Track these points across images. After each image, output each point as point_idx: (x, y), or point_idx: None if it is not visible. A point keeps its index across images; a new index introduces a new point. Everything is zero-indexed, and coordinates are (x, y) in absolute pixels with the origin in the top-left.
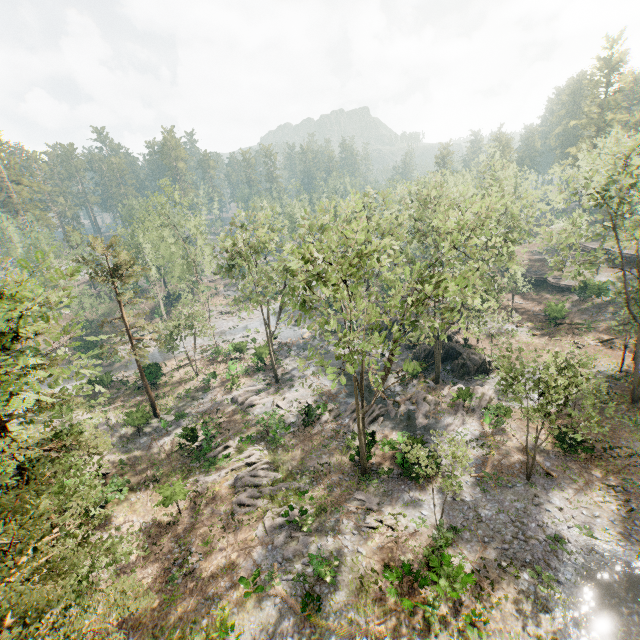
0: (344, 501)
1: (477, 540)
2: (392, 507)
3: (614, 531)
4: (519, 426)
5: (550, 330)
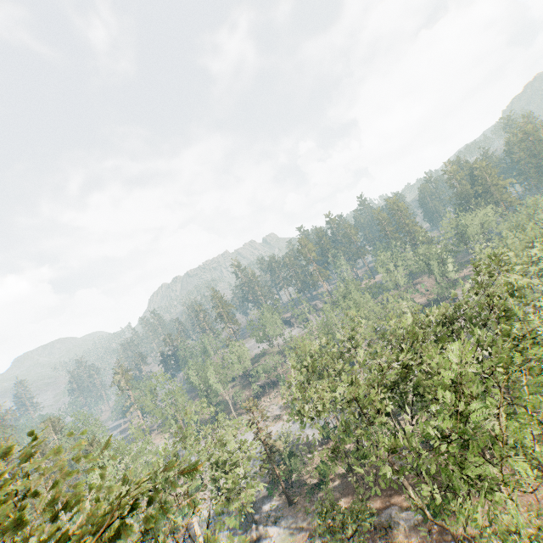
0: None
1: None
2: None
3: None
4: None
5: None
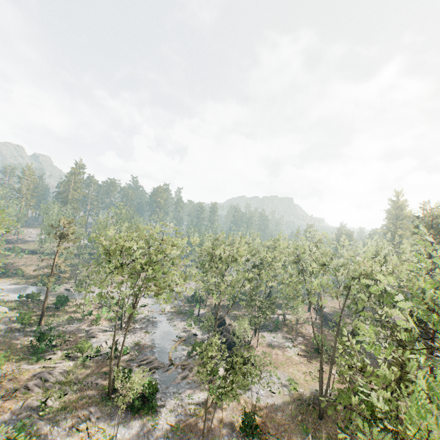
0: (81, 408)
1: None
2: (103, 423)
3: None
4: (233, 407)
5: (312, 355)
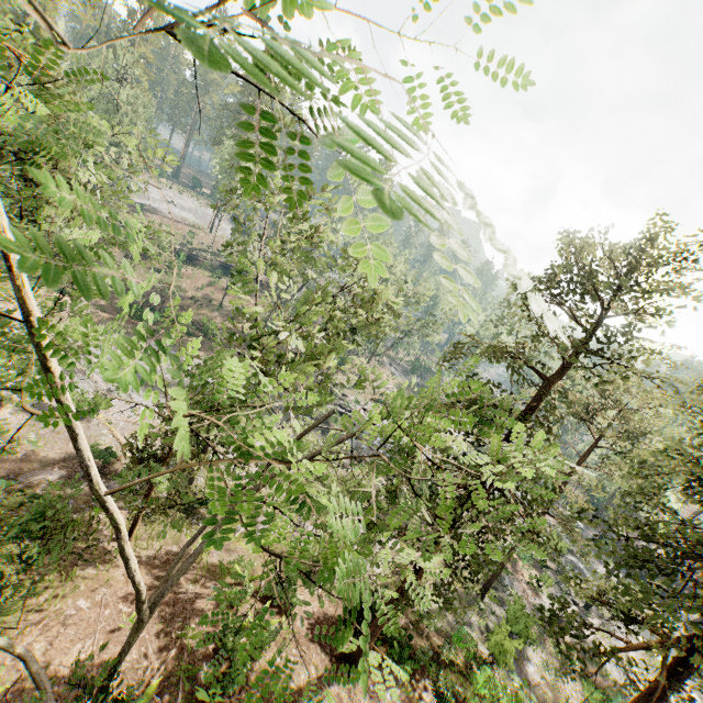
0: None
1: None
2: None
3: None
4: None
5: None
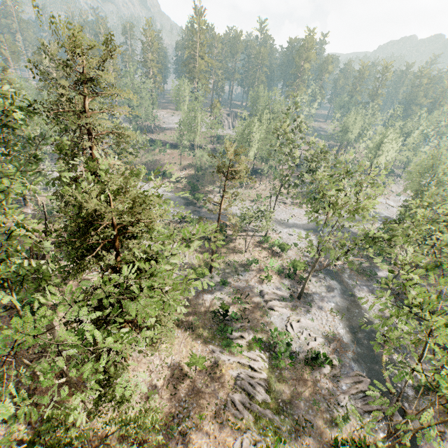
0: None
1: None
2: None
3: None
4: None
5: None
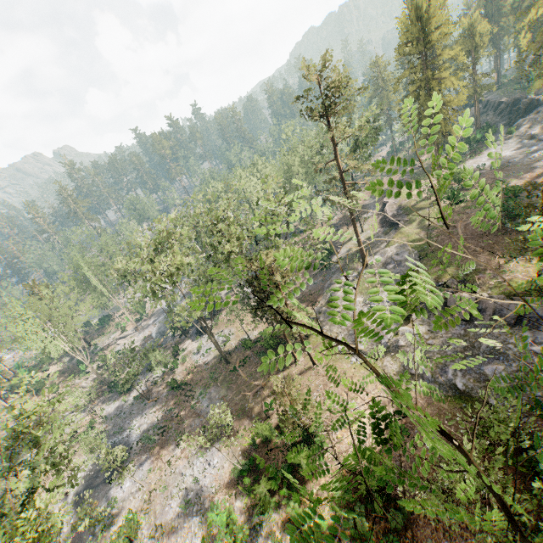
0: (97, 399)
1: (109, 424)
2: (105, 405)
3: (143, 430)
4: (181, 371)
5: None
